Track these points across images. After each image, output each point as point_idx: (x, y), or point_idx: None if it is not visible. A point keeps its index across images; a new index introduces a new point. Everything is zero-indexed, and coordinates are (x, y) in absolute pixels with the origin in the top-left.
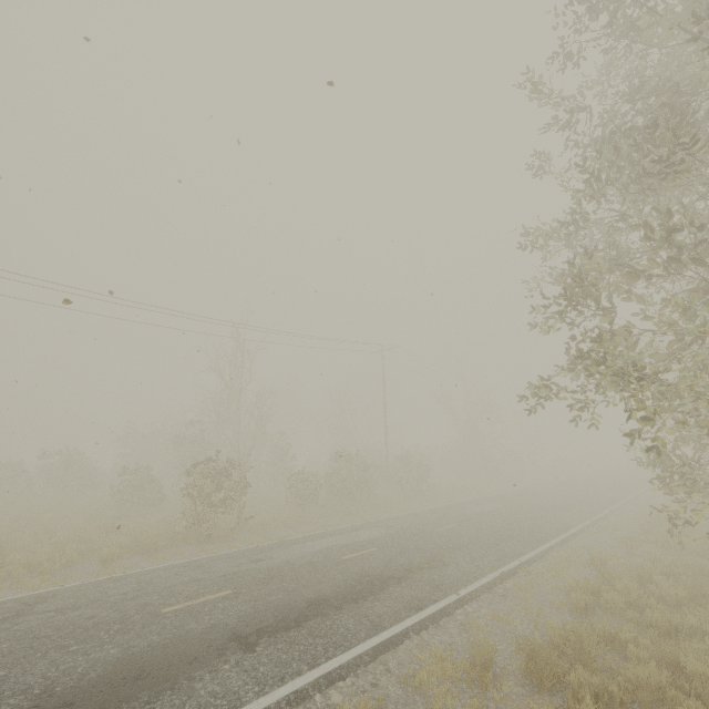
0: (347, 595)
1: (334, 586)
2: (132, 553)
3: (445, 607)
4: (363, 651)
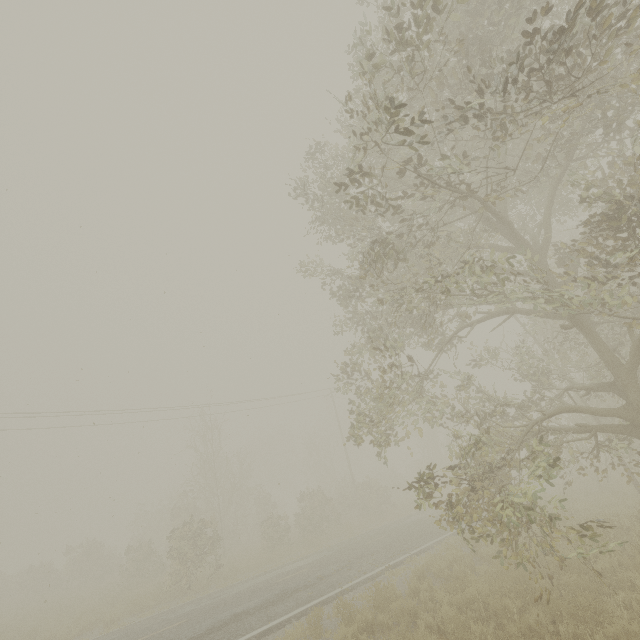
0: (263, 605)
1: (257, 601)
2: (129, 615)
3: (327, 598)
4: (253, 635)
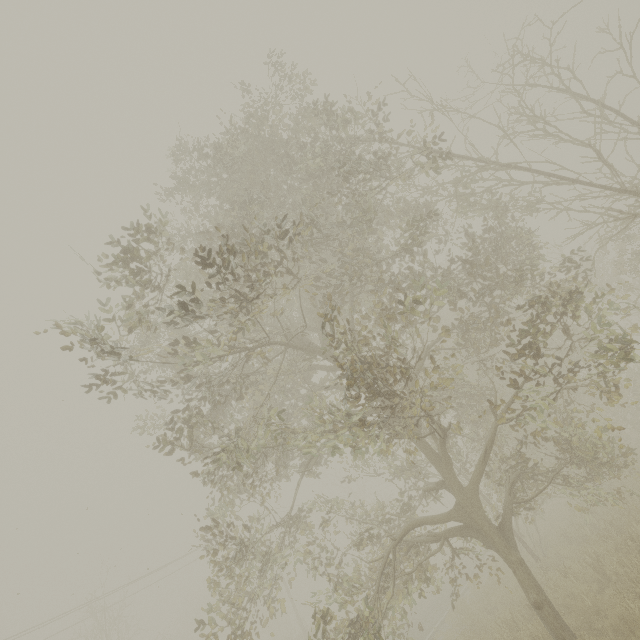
0: None
1: None
2: None
3: None
4: None
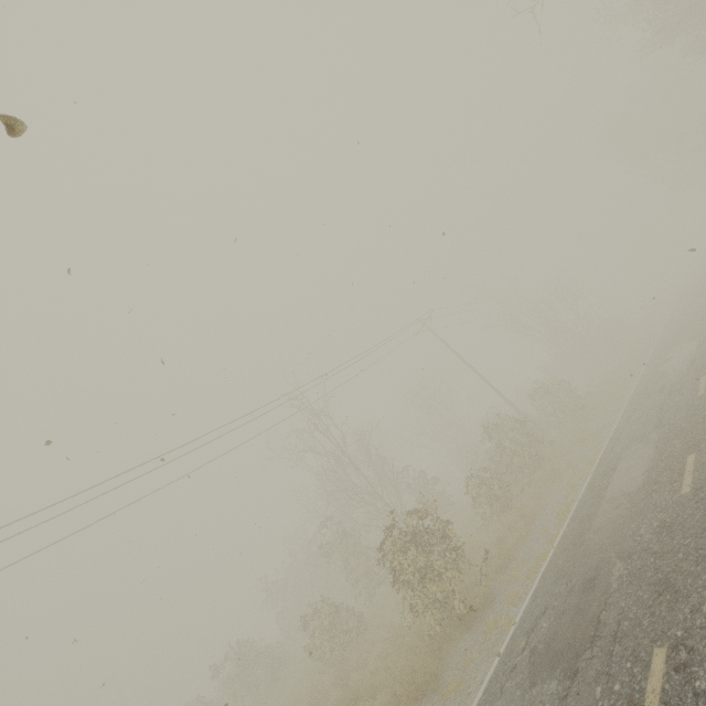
0: None
1: None
2: None
3: None
4: None
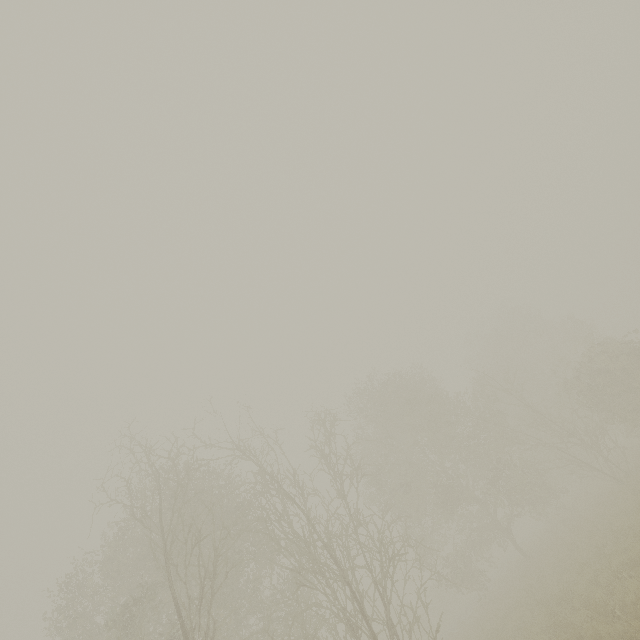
0: None
1: None
2: None
3: None
4: None
